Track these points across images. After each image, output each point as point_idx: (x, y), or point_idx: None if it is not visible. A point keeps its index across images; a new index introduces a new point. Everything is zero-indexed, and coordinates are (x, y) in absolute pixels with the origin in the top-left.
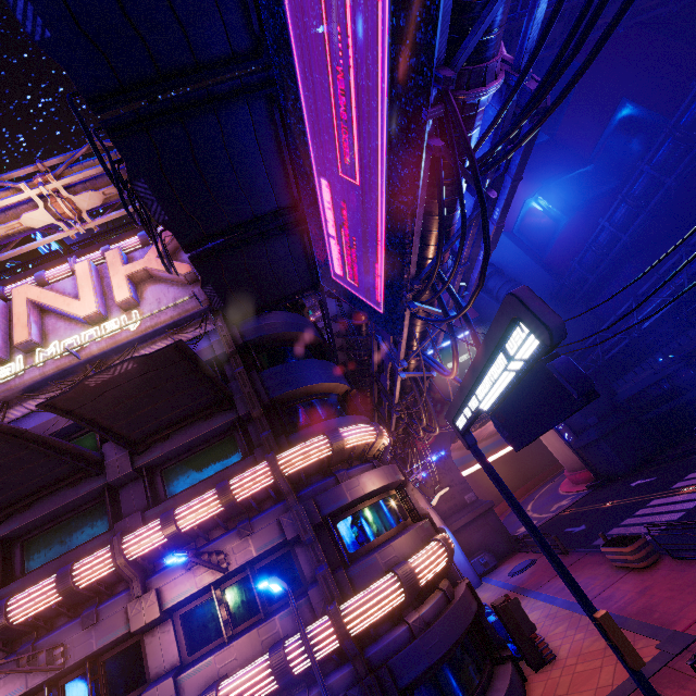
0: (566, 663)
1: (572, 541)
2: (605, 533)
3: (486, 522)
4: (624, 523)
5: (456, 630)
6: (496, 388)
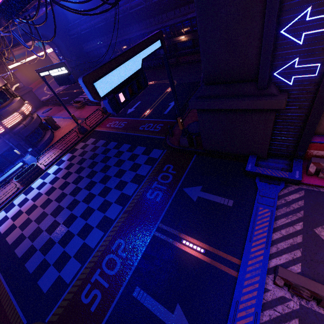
0: (63, 127)
1: (64, 102)
2: (74, 100)
3: (30, 96)
4: (79, 97)
5: (37, 124)
6: (56, 73)
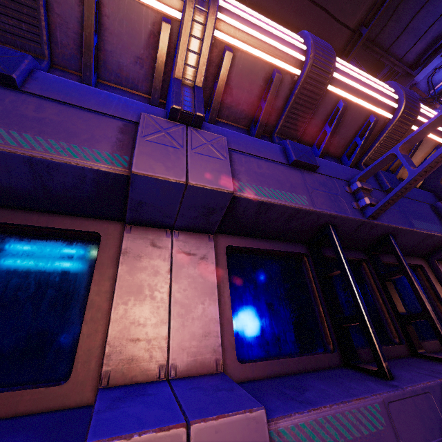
0: None
1: None
2: None
3: None
4: None
5: None
6: None
